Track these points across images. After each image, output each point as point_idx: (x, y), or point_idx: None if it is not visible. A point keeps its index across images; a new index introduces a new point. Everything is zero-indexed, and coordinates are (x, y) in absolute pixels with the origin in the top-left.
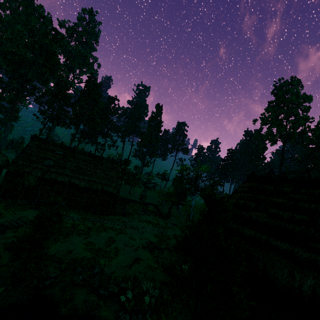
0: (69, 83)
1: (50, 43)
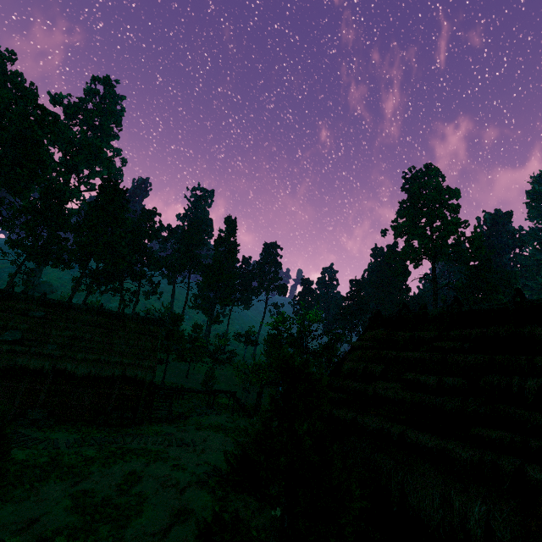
0: (70, 192)
1: (32, 129)
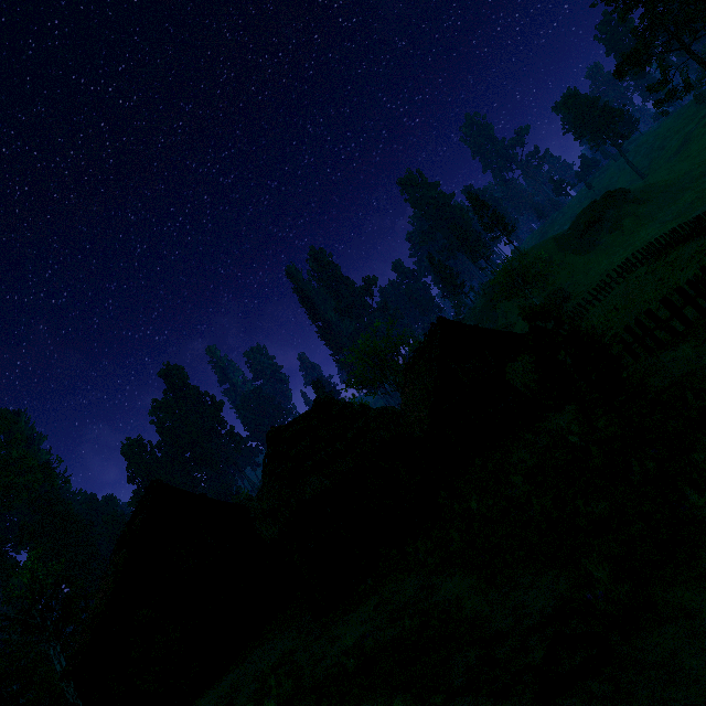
0: None
1: None
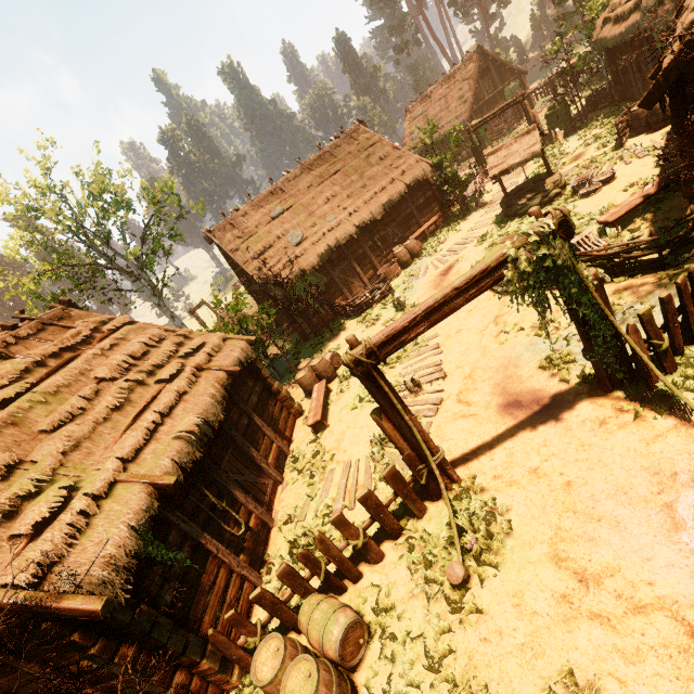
0: None
1: None
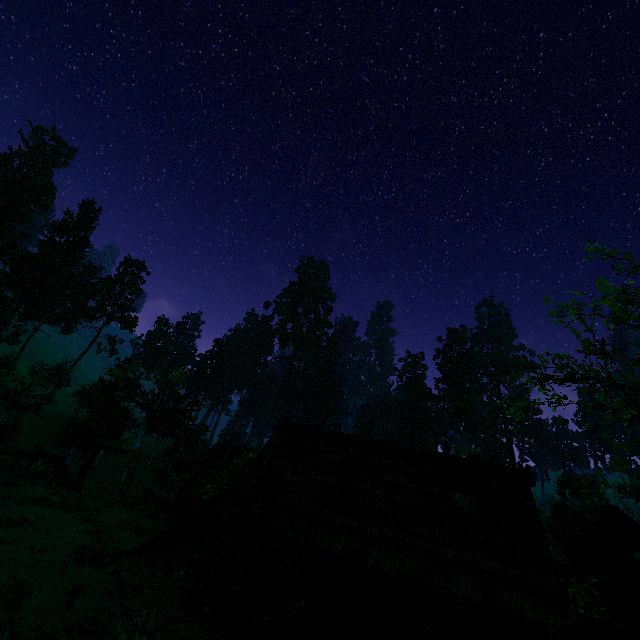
0: None
1: None
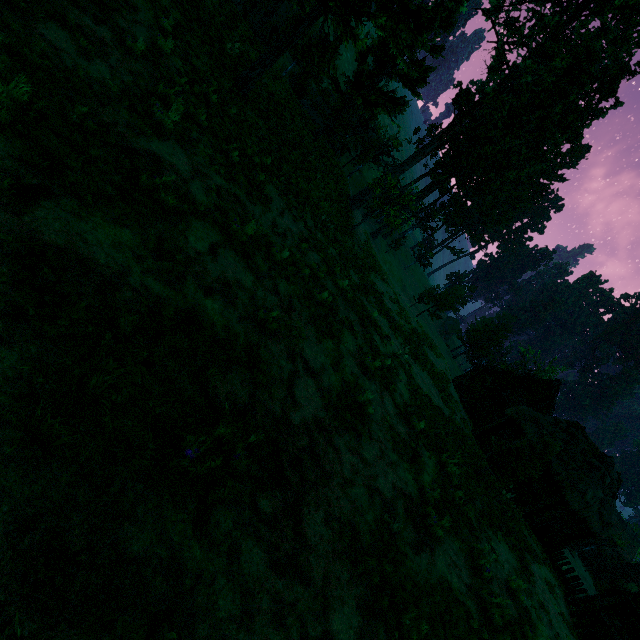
0: None
1: None
